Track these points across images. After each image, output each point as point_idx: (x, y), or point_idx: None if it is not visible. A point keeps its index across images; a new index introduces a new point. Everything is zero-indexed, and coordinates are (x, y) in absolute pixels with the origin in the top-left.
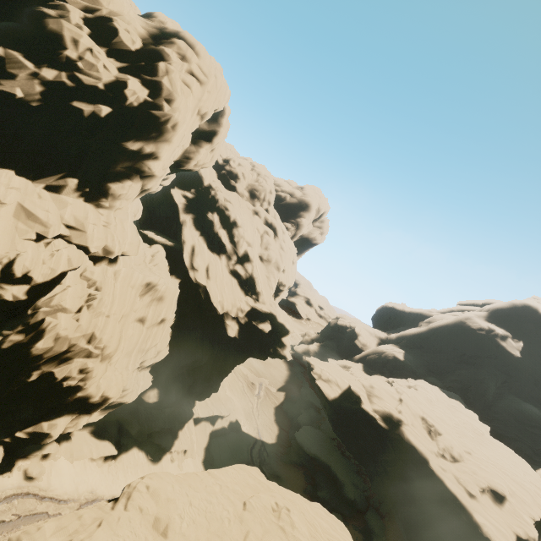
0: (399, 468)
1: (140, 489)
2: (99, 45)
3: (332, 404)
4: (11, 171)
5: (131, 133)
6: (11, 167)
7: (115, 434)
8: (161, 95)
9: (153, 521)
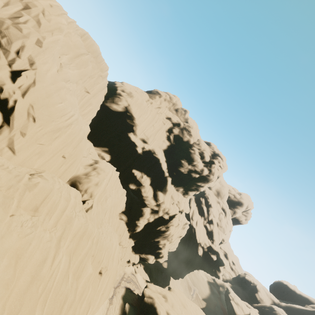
0: None
1: (177, 291)
2: (201, 160)
3: None
4: (173, 185)
5: (201, 181)
6: (173, 184)
7: (149, 273)
8: (211, 173)
9: (182, 302)
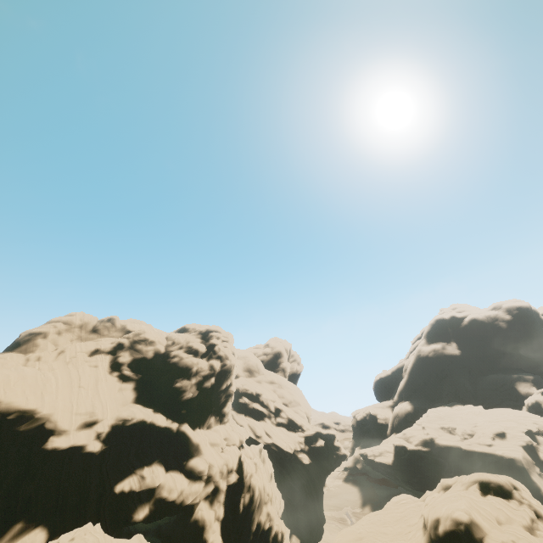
0: (455, 467)
1: (338, 539)
2: (197, 357)
3: (395, 466)
4: (198, 428)
5: (223, 381)
6: (196, 427)
7: None
8: (224, 358)
9: (355, 539)
